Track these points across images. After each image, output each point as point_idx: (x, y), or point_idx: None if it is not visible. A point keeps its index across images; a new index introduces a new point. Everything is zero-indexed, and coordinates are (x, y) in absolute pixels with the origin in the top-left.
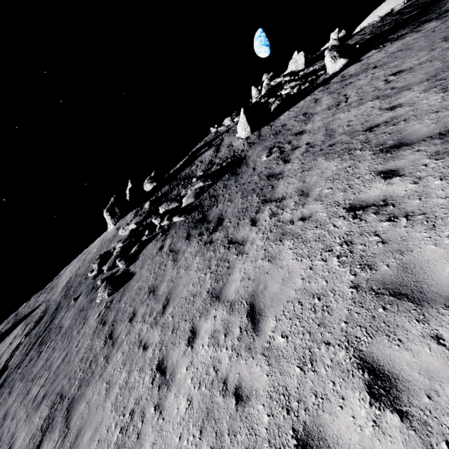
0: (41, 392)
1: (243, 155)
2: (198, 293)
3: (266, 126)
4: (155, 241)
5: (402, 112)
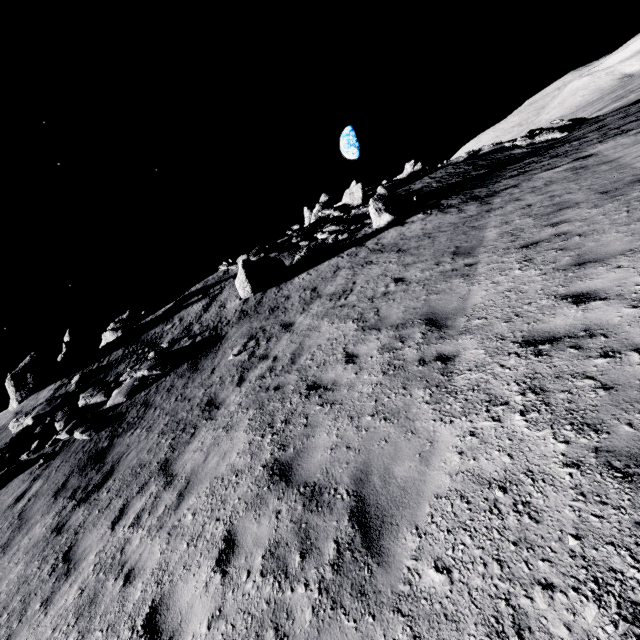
0: None
1: (224, 331)
2: None
3: (274, 288)
4: (27, 474)
5: (344, 380)
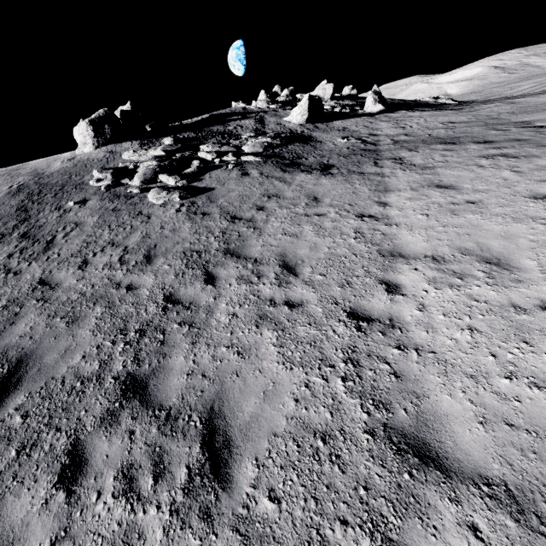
0: (133, 256)
1: (306, 135)
2: (357, 192)
3: (320, 123)
4: (224, 170)
5: (476, 134)
